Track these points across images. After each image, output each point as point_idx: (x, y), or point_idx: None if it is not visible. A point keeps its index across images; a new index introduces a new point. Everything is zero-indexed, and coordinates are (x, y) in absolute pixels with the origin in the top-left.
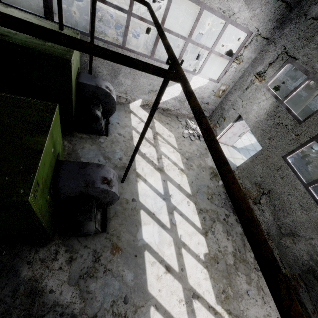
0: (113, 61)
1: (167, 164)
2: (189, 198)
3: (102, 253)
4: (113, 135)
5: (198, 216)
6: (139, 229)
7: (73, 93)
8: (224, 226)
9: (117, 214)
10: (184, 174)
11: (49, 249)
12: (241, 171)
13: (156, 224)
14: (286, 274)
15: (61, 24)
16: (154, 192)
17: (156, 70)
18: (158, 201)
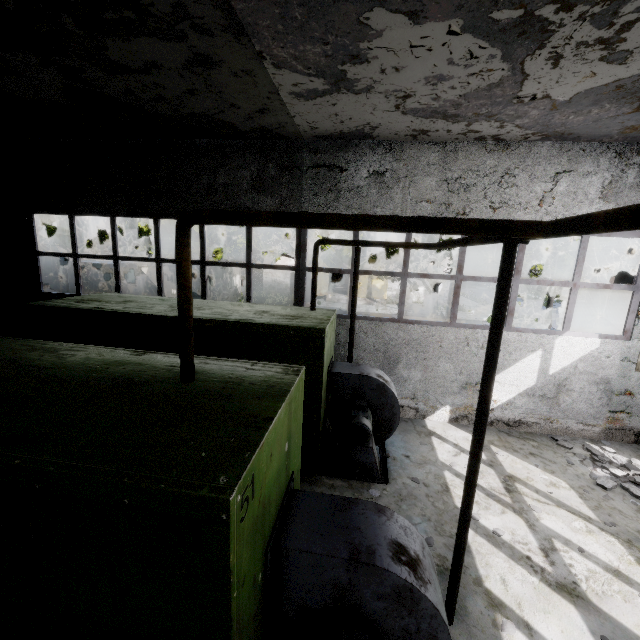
0: (402, 228)
1: (585, 573)
2: None
3: None
4: (398, 482)
5: None
6: None
7: (323, 387)
8: None
9: None
10: None
11: None
12: None
13: None
14: None
15: (314, 303)
16: None
17: (484, 223)
18: None
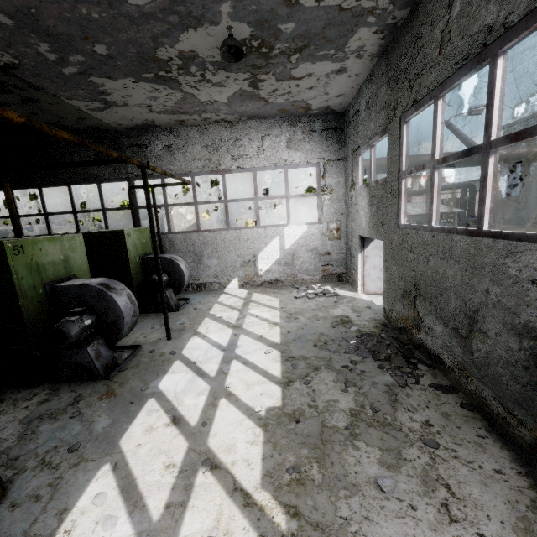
0: (81, 165)
1: (250, 321)
2: (272, 347)
3: (87, 397)
4: (185, 310)
5: (282, 364)
6: (160, 377)
7: (134, 263)
8: (342, 374)
9: (138, 365)
10: (277, 326)
11: (33, 391)
12: (387, 299)
13: (192, 373)
14: (536, 440)
15: (135, 223)
16: (210, 345)
17: (107, 160)
18: (212, 352)
